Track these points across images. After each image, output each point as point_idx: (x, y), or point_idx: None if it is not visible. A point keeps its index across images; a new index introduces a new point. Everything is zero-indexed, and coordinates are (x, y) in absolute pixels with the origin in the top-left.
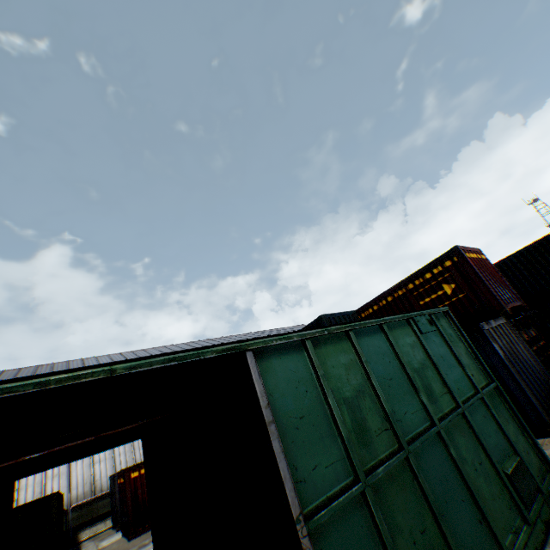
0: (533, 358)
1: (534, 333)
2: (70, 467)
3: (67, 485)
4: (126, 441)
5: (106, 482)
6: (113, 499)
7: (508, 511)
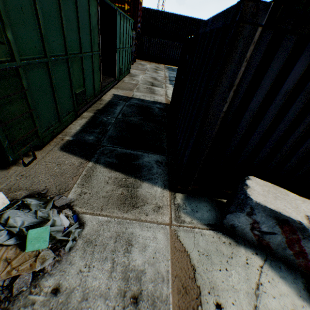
0: (134, 49)
1: (136, 43)
2: None
3: None
4: None
5: None
6: None
7: (126, 68)
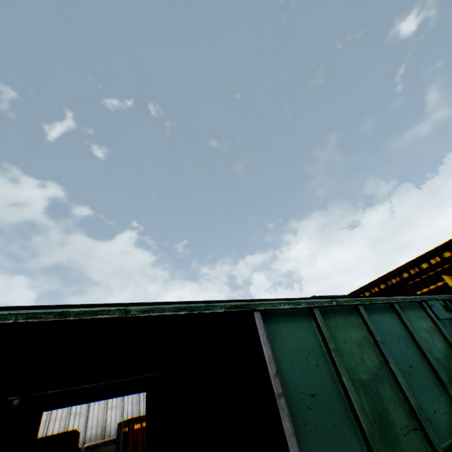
0: None
1: None
2: (88, 408)
3: (84, 425)
4: (133, 392)
5: (114, 428)
6: (117, 446)
7: None
